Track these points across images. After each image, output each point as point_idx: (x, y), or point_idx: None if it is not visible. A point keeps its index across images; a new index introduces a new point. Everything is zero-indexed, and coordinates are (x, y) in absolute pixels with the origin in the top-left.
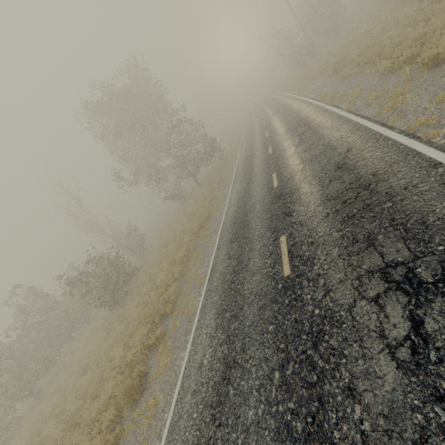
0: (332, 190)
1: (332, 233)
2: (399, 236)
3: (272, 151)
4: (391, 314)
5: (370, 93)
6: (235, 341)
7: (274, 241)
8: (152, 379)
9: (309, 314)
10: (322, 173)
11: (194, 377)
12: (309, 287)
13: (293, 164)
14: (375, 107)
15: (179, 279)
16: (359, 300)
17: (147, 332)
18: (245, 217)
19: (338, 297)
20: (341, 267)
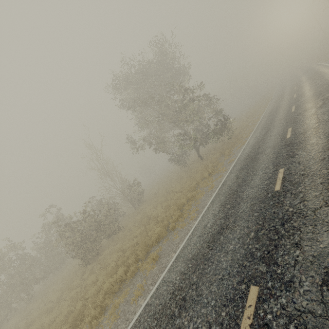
0: None
1: None
2: None
3: (280, 189)
4: None
5: None
6: None
7: None
8: None
9: None
10: None
11: None
12: None
13: None
14: None
15: None
16: None
17: None
18: None
19: None
20: None
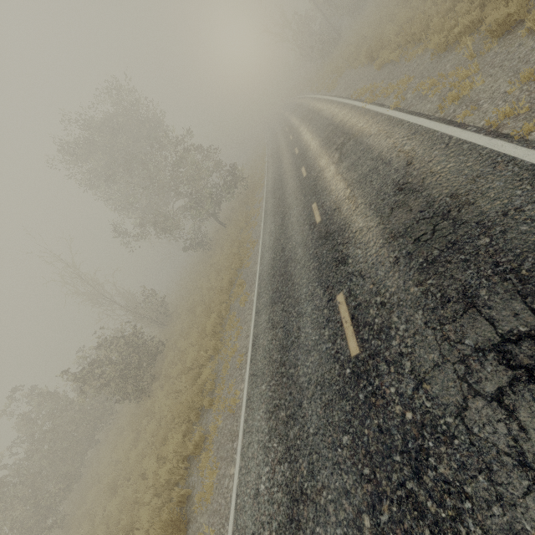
0: (396, 223)
1: (408, 288)
2: (512, 290)
3: (306, 174)
4: (529, 425)
5: (422, 81)
6: (298, 458)
7: (330, 302)
8: (197, 507)
9: (399, 419)
10: (378, 199)
11: (250, 511)
12: (390, 374)
13: (337, 189)
14: (433, 99)
15: (214, 357)
16: (471, 397)
17: (183, 435)
18: (286, 267)
19: (437, 393)
20: (433, 342)
